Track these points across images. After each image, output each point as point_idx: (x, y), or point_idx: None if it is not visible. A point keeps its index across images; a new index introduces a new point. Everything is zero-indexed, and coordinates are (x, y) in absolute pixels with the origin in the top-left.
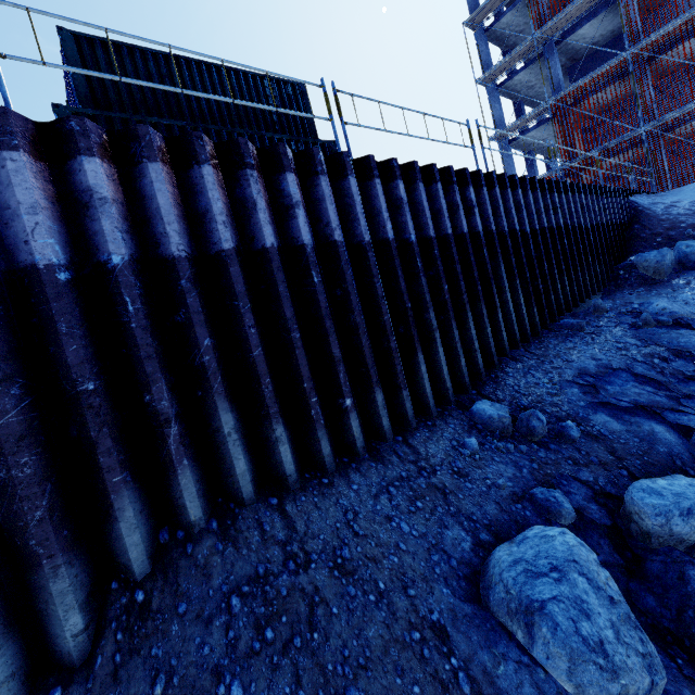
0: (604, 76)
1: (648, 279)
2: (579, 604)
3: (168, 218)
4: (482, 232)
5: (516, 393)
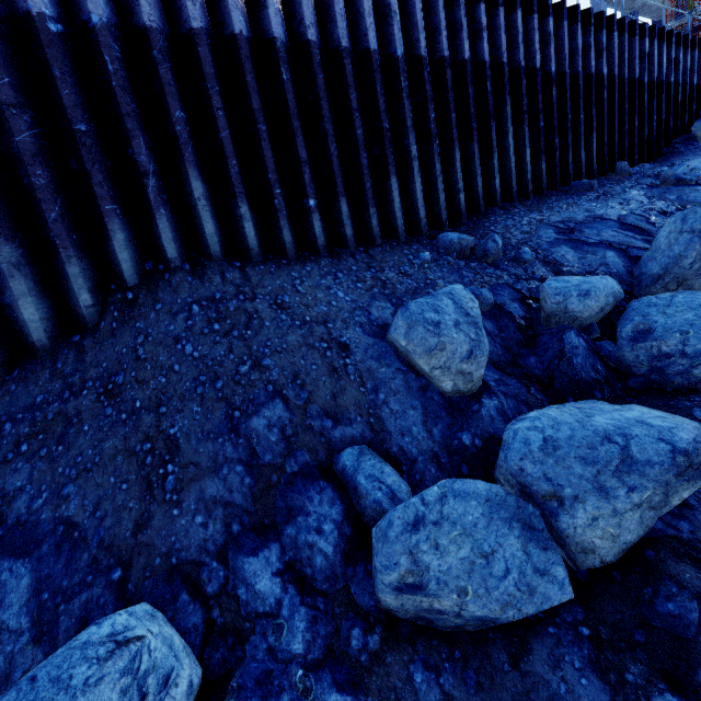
0: None
1: None
2: (435, 307)
3: None
4: (489, 63)
5: (490, 232)
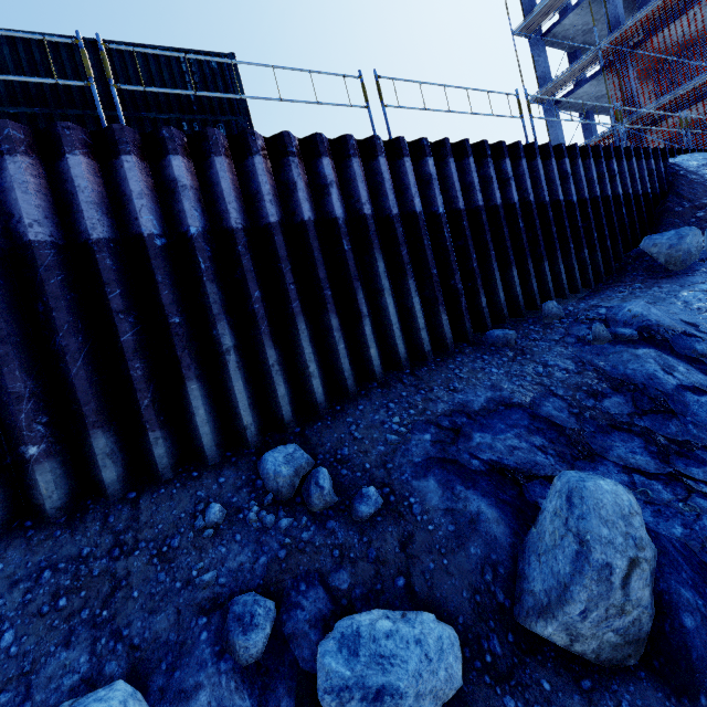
0: (676, 1)
1: (661, 270)
2: None
3: None
4: (342, 218)
5: (347, 435)
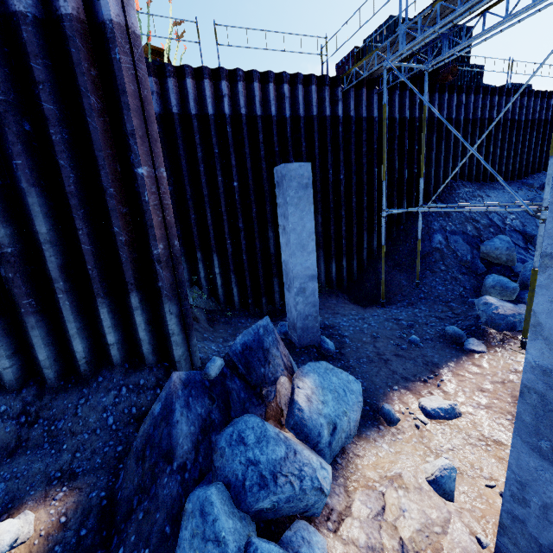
0: None
1: None
2: None
3: (471, 109)
4: (550, 120)
5: (540, 182)
